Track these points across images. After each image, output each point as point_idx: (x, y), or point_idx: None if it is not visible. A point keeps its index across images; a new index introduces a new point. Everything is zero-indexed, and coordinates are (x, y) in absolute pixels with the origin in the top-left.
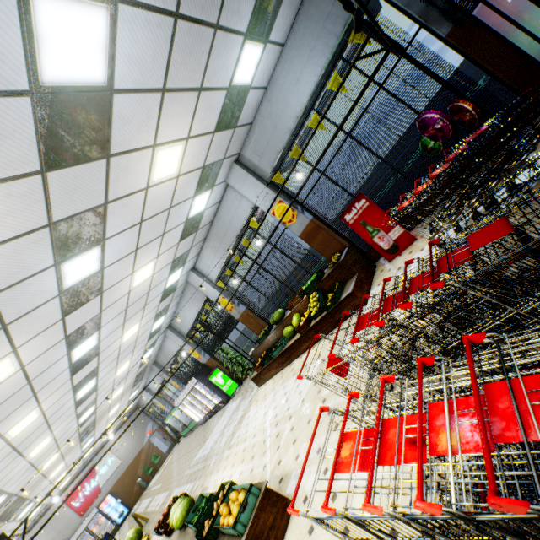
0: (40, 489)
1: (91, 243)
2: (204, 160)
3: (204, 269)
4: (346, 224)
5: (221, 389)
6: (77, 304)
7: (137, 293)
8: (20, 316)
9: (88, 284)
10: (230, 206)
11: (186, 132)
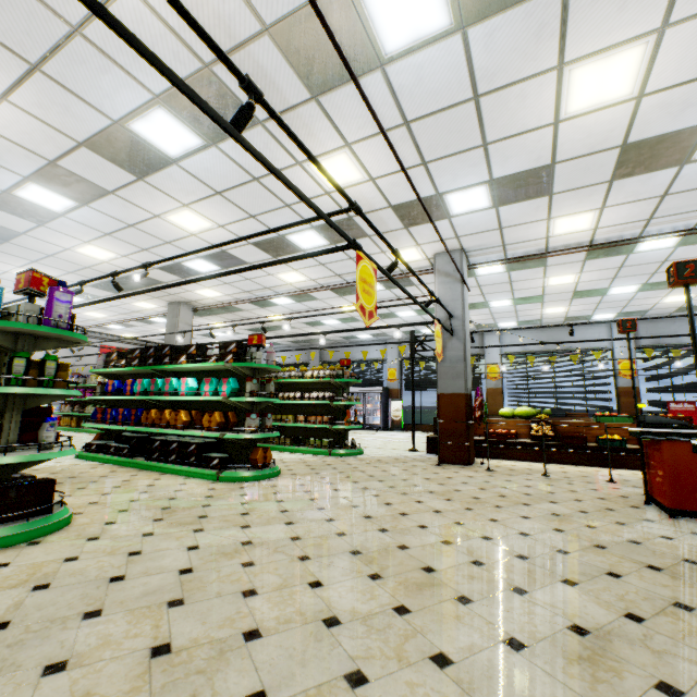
0: (197, 320)
1: (643, 289)
2: (655, 309)
3: (506, 339)
4: (667, 407)
5: (389, 416)
6: (580, 293)
7: (530, 311)
8: (613, 280)
9: (596, 293)
10: (589, 332)
11: (696, 299)
